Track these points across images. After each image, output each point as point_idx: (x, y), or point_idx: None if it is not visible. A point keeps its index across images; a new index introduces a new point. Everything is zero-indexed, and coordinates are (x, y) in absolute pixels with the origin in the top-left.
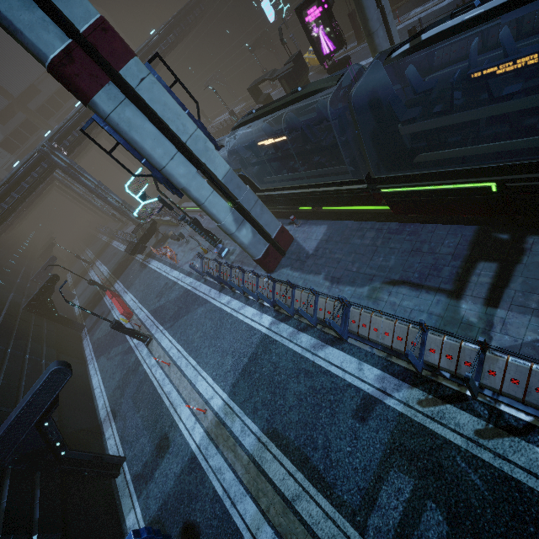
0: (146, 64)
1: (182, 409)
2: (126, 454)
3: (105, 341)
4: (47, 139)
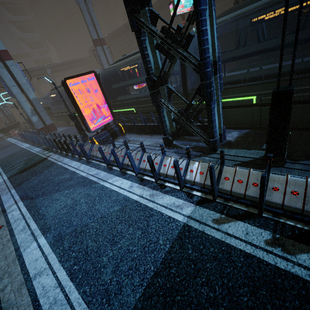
0: (16, 63)
1: None
2: None
3: None
4: None
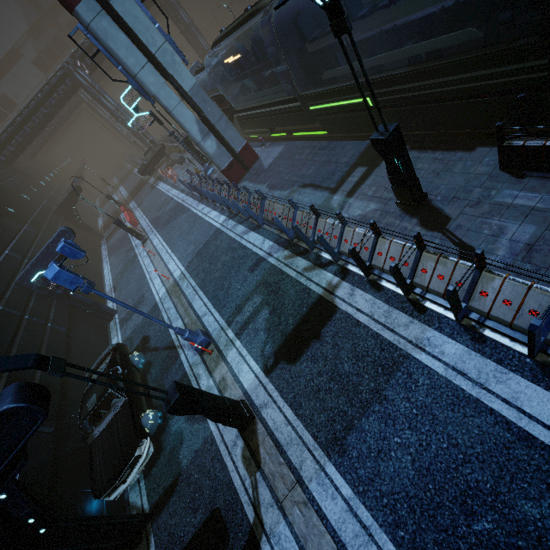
0: None
1: (156, 280)
2: (118, 309)
3: (116, 245)
4: (70, 55)
